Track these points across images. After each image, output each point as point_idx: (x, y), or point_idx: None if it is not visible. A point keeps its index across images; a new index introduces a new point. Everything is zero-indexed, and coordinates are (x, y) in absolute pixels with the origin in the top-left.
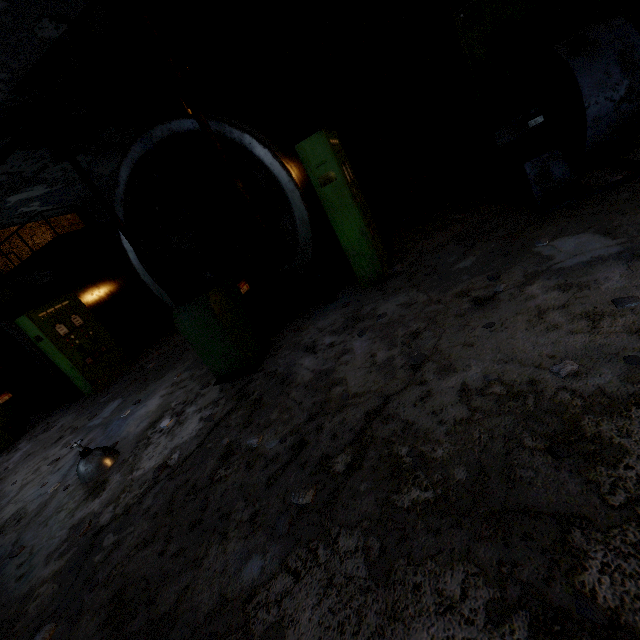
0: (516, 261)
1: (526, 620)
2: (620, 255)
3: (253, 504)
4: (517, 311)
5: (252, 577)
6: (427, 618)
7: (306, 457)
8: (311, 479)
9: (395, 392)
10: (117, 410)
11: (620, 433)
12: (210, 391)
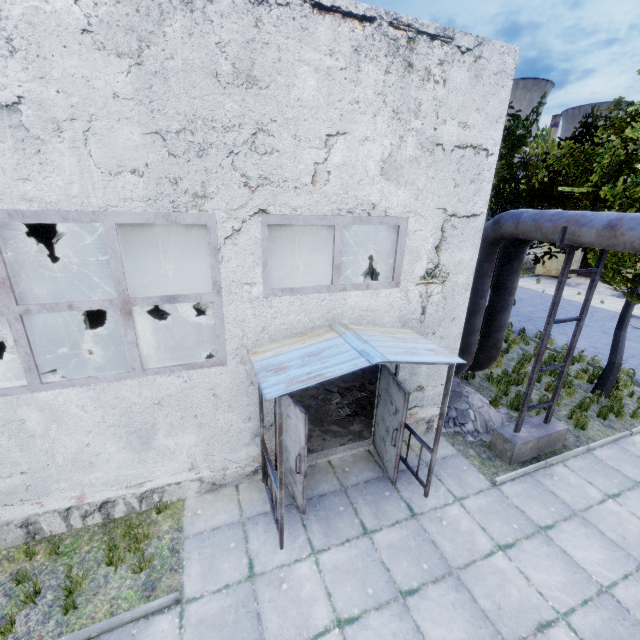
0: None
1: None
2: None
3: None
4: None
5: None
6: None
7: None
8: None
9: None
10: None
11: None
12: None
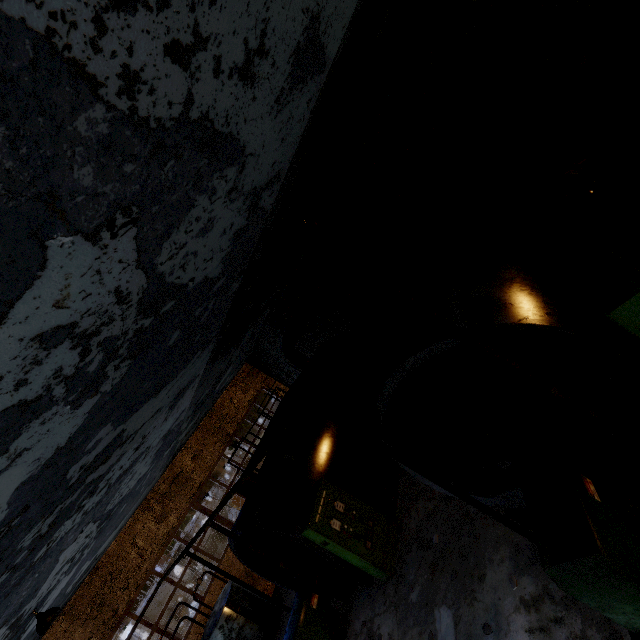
0: None
1: None
2: None
3: None
4: None
5: None
6: None
7: None
8: None
9: None
10: (463, 637)
11: None
12: None
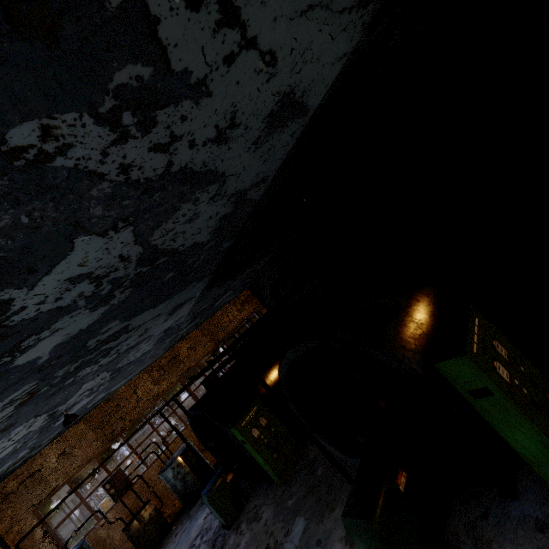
0: None
1: None
2: None
3: None
4: None
5: None
6: None
7: None
8: None
9: None
10: (304, 542)
11: None
12: None
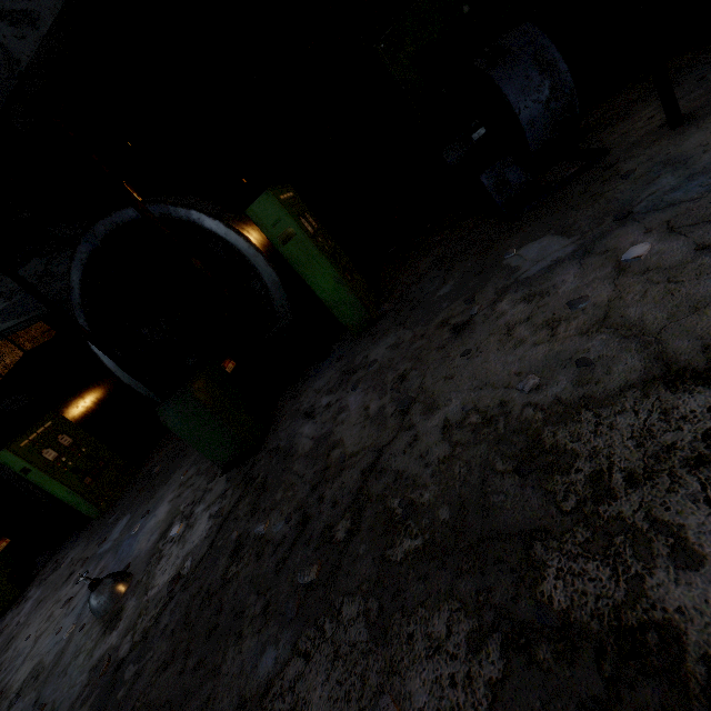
0: (489, 278)
1: (499, 641)
2: (574, 254)
3: (264, 595)
4: (490, 332)
5: (267, 670)
6: (419, 664)
7: (310, 532)
8: (316, 554)
9: (387, 443)
10: (126, 528)
11: (572, 438)
12: (217, 484)
